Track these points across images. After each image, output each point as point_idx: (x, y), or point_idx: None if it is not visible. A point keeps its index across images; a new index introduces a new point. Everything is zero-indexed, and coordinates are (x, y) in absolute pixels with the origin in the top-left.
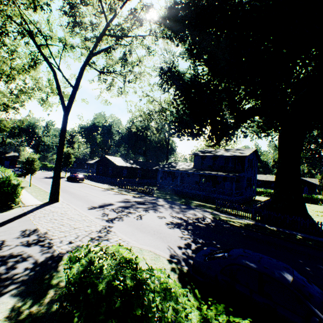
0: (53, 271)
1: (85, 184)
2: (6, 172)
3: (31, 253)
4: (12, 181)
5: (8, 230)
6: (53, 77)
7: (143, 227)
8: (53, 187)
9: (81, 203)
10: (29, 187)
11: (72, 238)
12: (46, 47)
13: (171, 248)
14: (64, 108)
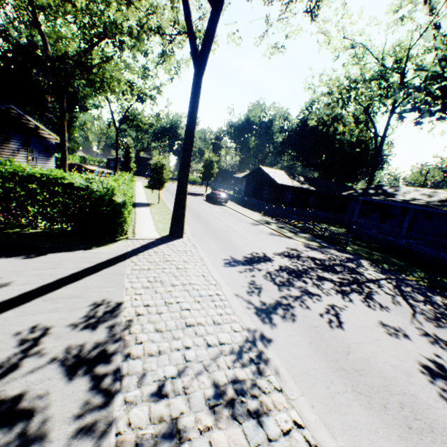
0: None
1: (228, 208)
2: (105, 182)
3: (55, 413)
4: (114, 198)
5: (74, 297)
6: None
7: (354, 368)
8: (175, 214)
9: (215, 247)
10: (156, 205)
11: (170, 373)
12: None
13: None
14: (196, 59)
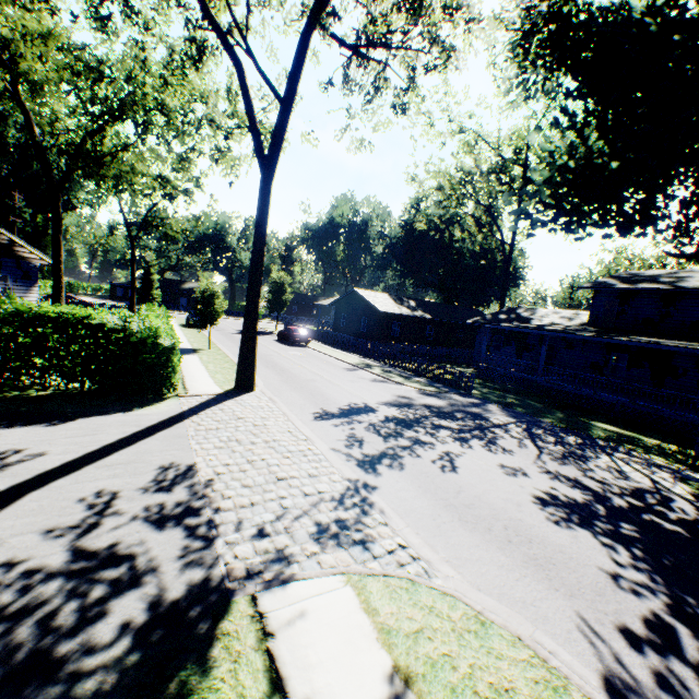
0: (192, 664)
1: (311, 351)
2: (148, 320)
3: (158, 555)
4: (160, 341)
5: (134, 462)
6: (237, 86)
7: (464, 503)
8: (242, 358)
9: (300, 400)
10: (207, 351)
11: (268, 519)
12: (219, 0)
13: (596, 632)
14: (263, 162)
